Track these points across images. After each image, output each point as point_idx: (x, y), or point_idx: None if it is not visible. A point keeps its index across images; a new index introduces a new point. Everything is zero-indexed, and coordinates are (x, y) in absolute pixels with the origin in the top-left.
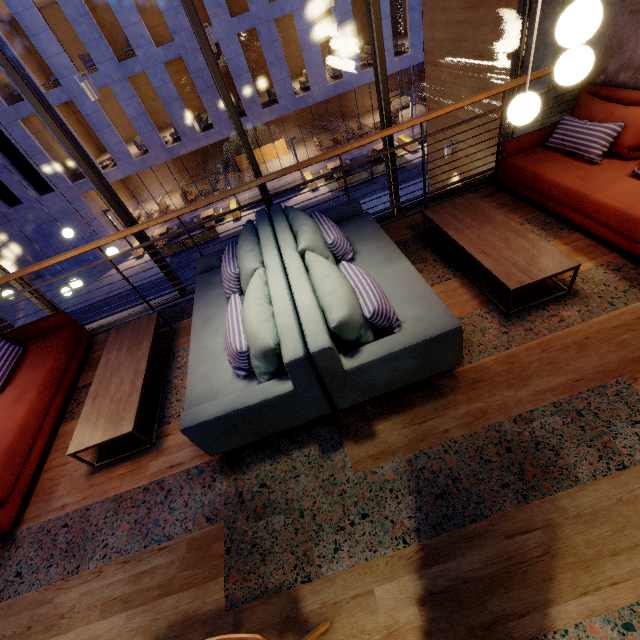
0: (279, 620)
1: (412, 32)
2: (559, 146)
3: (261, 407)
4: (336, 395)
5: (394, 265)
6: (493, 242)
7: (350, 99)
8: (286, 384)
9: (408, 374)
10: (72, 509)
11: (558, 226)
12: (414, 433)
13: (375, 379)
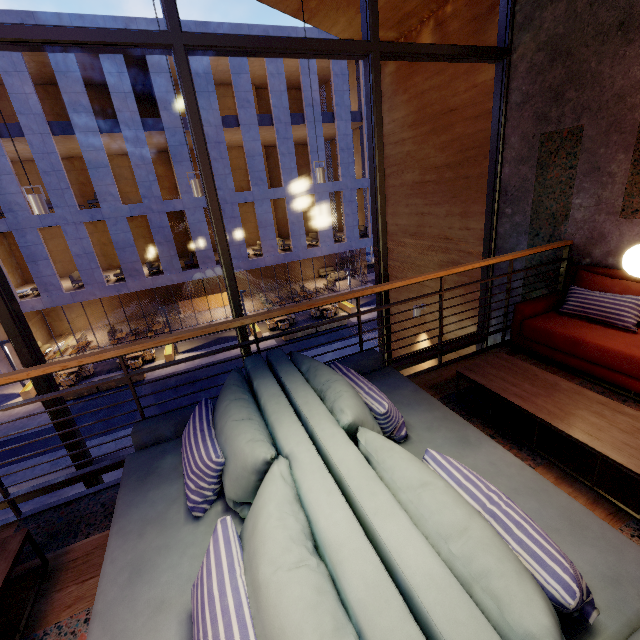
0: None
1: (348, 229)
2: (579, 313)
3: None
4: None
5: (481, 451)
6: (586, 417)
7: (294, 268)
8: None
9: None
10: None
11: (617, 397)
12: None
13: None
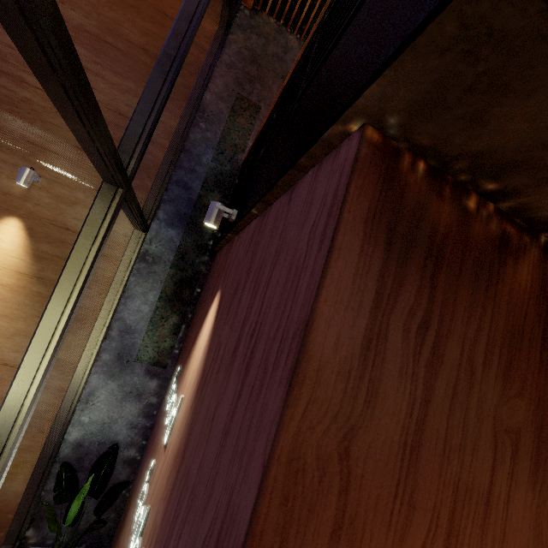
0: None
1: None
2: None
3: None
4: None
5: None
6: None
7: None
8: None
9: None
10: None
11: None
12: None
13: None
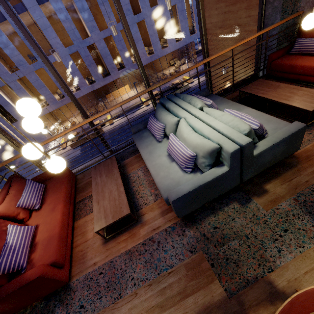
0: (266, 295)
1: (182, 31)
2: (298, 52)
3: (212, 182)
4: (245, 172)
5: (243, 110)
6: (286, 94)
7: (156, 64)
8: (223, 168)
9: (278, 156)
10: (101, 264)
11: (307, 87)
12: (289, 186)
13: (264, 160)
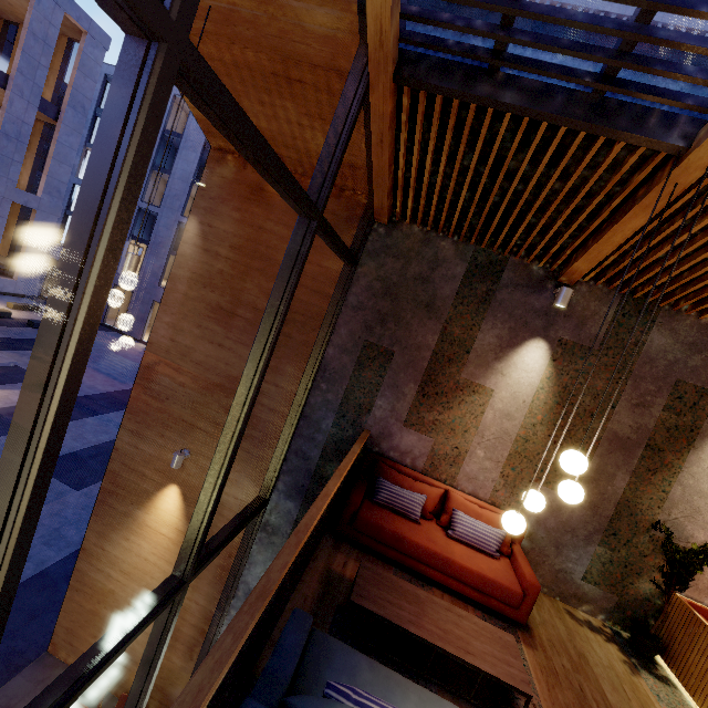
0: None
1: None
2: (388, 504)
3: None
4: None
5: None
6: (455, 631)
7: None
8: None
9: None
10: None
11: (418, 582)
12: None
13: None
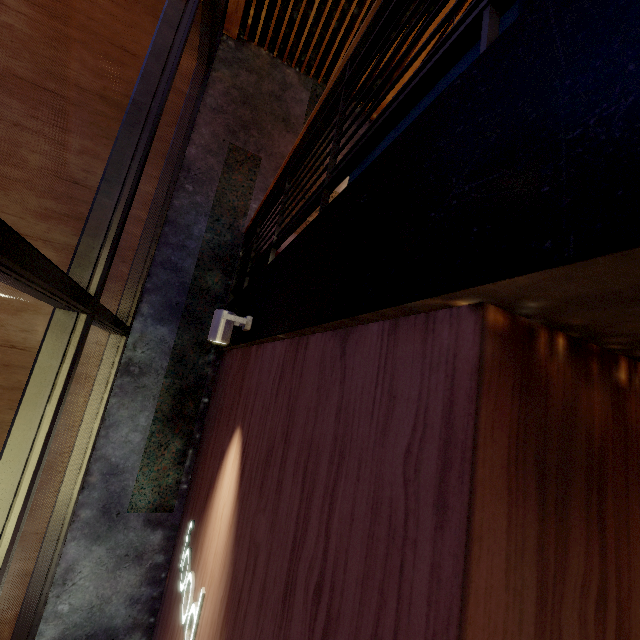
0: None
1: None
2: None
3: None
4: None
5: None
6: None
7: None
8: None
9: None
10: None
11: None
12: None
13: None
